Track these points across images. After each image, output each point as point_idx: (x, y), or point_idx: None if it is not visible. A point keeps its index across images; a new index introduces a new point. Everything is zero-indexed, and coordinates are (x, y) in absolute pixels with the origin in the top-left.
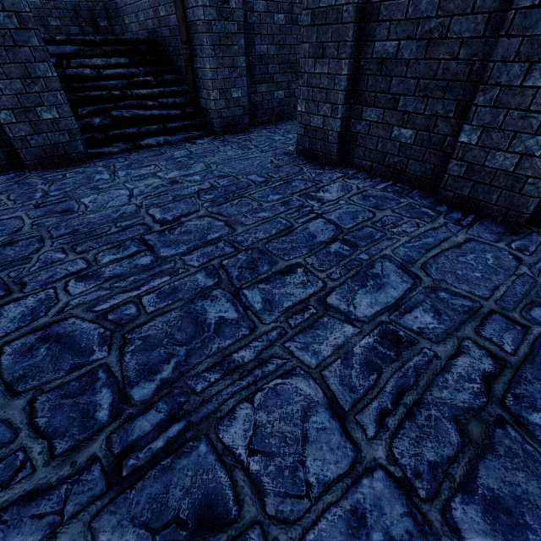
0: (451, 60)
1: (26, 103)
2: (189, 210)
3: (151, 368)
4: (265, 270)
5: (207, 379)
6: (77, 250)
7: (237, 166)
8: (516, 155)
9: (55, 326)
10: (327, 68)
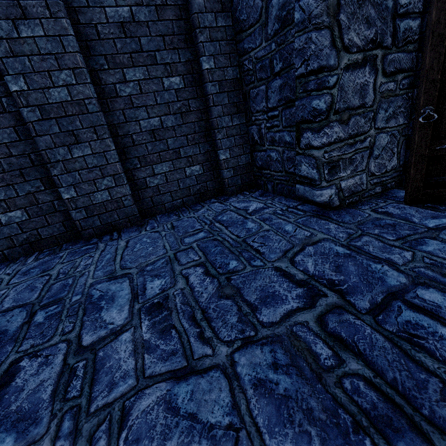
0: (9, 157)
1: None
2: None
3: None
4: None
5: None
6: None
7: None
8: (105, 190)
9: None
10: None
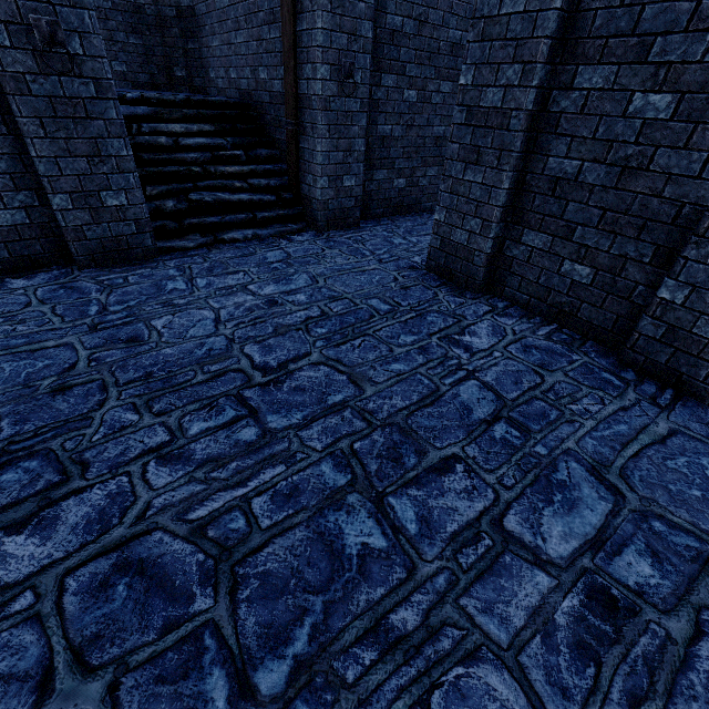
0: (652, 196)
1: (89, 186)
2: (298, 351)
3: (278, 632)
4: (413, 465)
5: (359, 659)
6: (154, 409)
7: (351, 282)
8: None
9: (135, 545)
10: (482, 177)
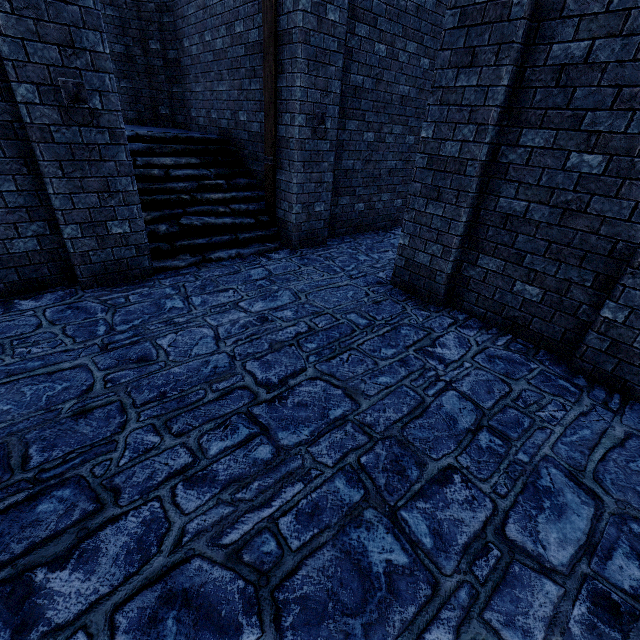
0: (590, 233)
1: (97, 217)
2: (294, 366)
3: None
4: (416, 477)
5: None
6: (173, 430)
7: (329, 298)
8: None
9: (177, 574)
10: (442, 211)
